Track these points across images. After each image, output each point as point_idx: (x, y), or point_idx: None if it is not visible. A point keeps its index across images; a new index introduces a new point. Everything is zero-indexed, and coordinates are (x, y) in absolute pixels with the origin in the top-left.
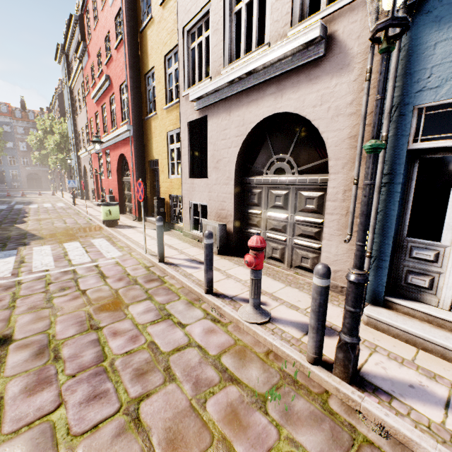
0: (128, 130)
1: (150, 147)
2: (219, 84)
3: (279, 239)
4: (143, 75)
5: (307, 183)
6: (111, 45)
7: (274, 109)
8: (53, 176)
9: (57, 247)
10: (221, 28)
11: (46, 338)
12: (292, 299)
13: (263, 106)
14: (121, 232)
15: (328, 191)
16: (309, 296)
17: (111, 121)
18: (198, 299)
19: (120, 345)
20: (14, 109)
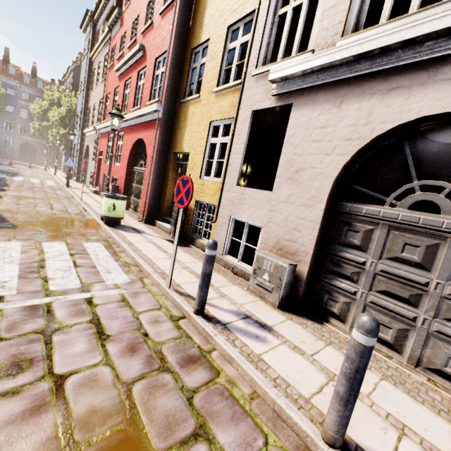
0: (157, 110)
1: (179, 136)
2: (336, 57)
3: (399, 314)
4: (189, 49)
5: None
6: (155, 10)
7: None
8: (49, 151)
9: (31, 247)
10: None
11: None
12: None
13: (424, 98)
14: (125, 236)
15: None
16: None
17: (134, 98)
18: None
19: None
20: (23, 74)
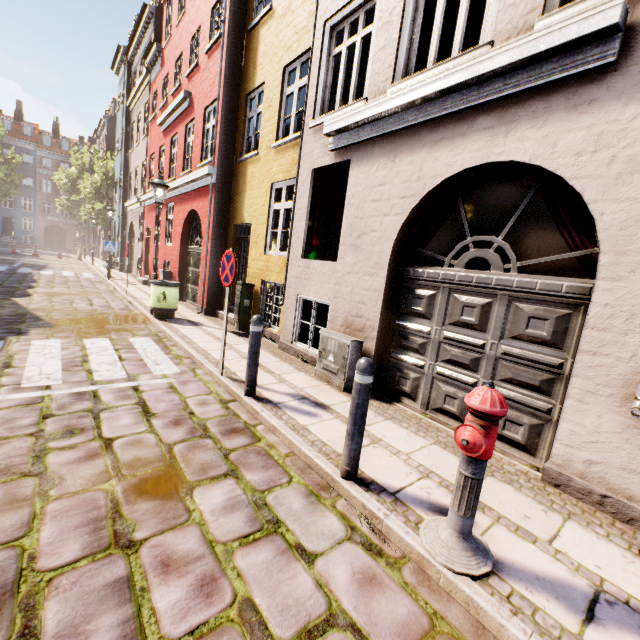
0: (210, 174)
1: (239, 204)
2: (384, 108)
3: (461, 381)
4: (243, 94)
5: (537, 290)
6: (201, 48)
7: (487, 154)
8: (83, 233)
9: (72, 344)
10: (397, 20)
11: (15, 563)
12: (511, 510)
13: (465, 150)
14: (178, 329)
15: (590, 311)
16: (540, 506)
17: (183, 159)
18: (327, 487)
19: (177, 605)
20: (42, 133)
